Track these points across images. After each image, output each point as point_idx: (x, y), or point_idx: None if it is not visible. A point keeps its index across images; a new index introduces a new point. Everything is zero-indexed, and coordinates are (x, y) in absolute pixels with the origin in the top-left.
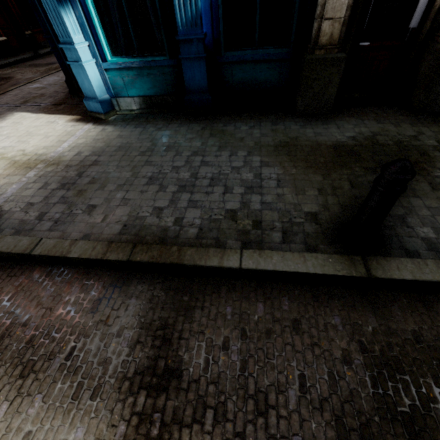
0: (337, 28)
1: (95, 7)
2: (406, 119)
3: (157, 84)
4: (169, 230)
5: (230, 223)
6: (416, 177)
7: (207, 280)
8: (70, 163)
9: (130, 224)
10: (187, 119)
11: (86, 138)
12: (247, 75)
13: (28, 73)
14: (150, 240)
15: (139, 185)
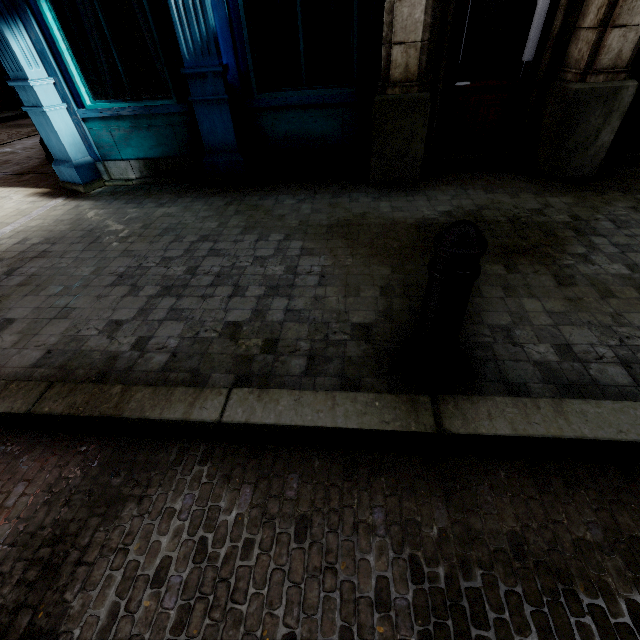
0: (413, 57)
1: (61, 29)
2: (528, 187)
3: (164, 141)
4: (120, 358)
5: (226, 343)
6: (534, 267)
7: (167, 445)
8: (3, 255)
9: (59, 349)
10: (208, 192)
11: (44, 219)
12: (295, 127)
13: (2, 136)
14: (81, 375)
15: (98, 286)
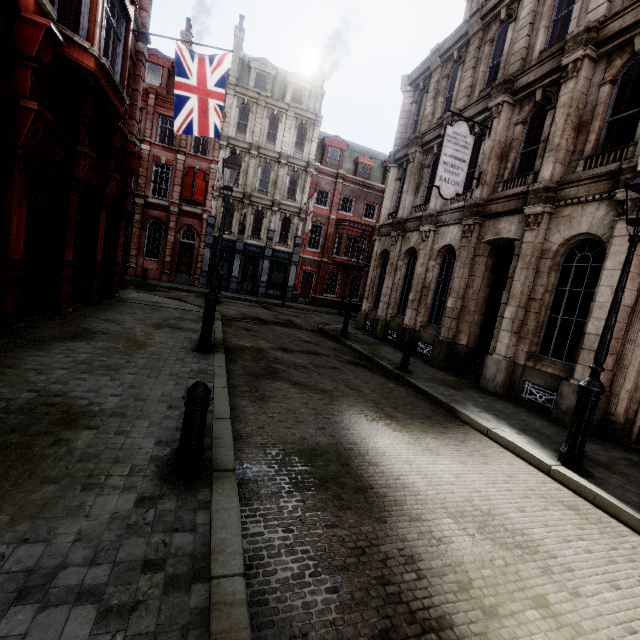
0: None
1: None
2: None
3: None
4: None
5: (142, 612)
6: (97, 419)
7: None
8: None
9: None
10: None
11: None
12: None
13: None
14: None
15: None
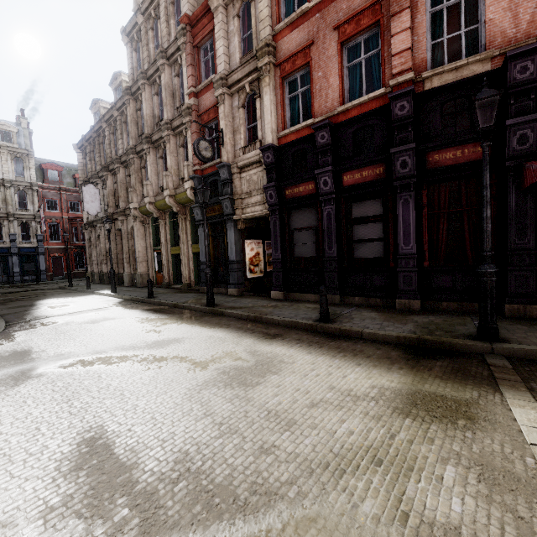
0: None
1: None
2: None
3: None
4: None
5: None
6: None
7: None
8: None
9: None
10: None
11: None
12: None
13: None
14: None
15: None
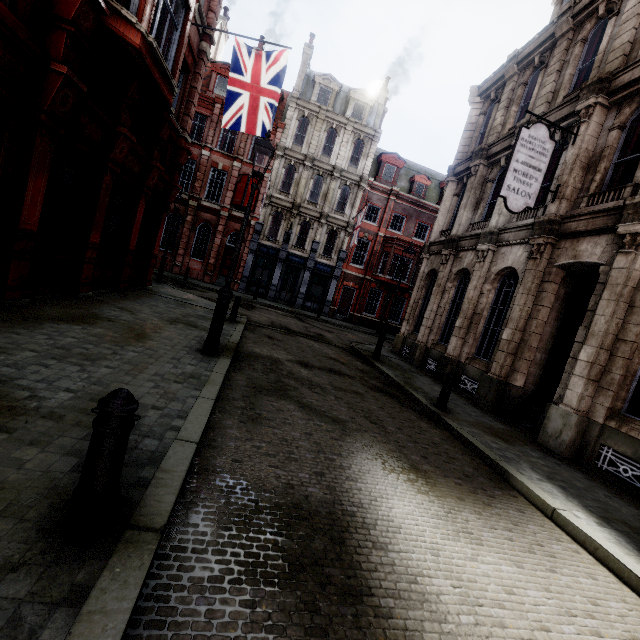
0: None
1: None
2: None
3: None
4: None
5: None
6: (21, 419)
7: None
8: None
9: None
10: None
11: None
12: None
13: None
14: None
15: None
